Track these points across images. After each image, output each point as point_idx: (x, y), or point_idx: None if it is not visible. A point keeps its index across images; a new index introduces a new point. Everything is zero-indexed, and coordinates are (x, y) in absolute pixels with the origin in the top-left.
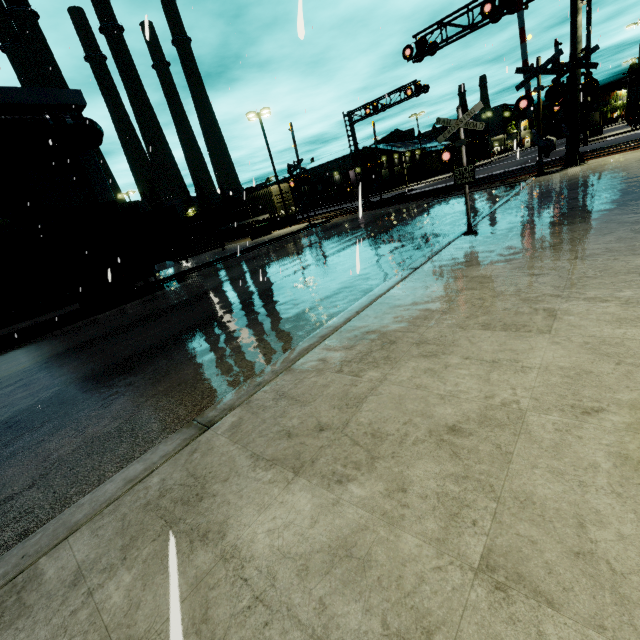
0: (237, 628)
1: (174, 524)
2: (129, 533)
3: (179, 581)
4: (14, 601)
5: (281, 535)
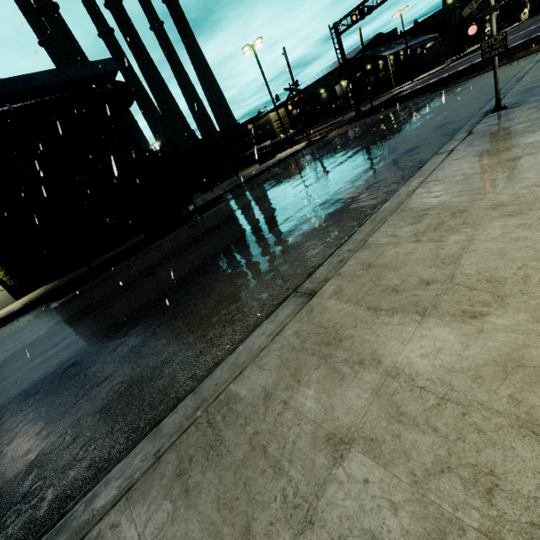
0: (436, 418)
1: (327, 358)
2: (291, 366)
3: (358, 392)
4: (227, 410)
5: (437, 357)
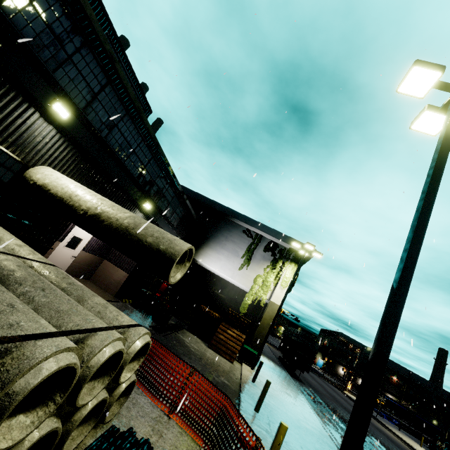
0: None
1: None
2: None
3: None
4: None
5: None
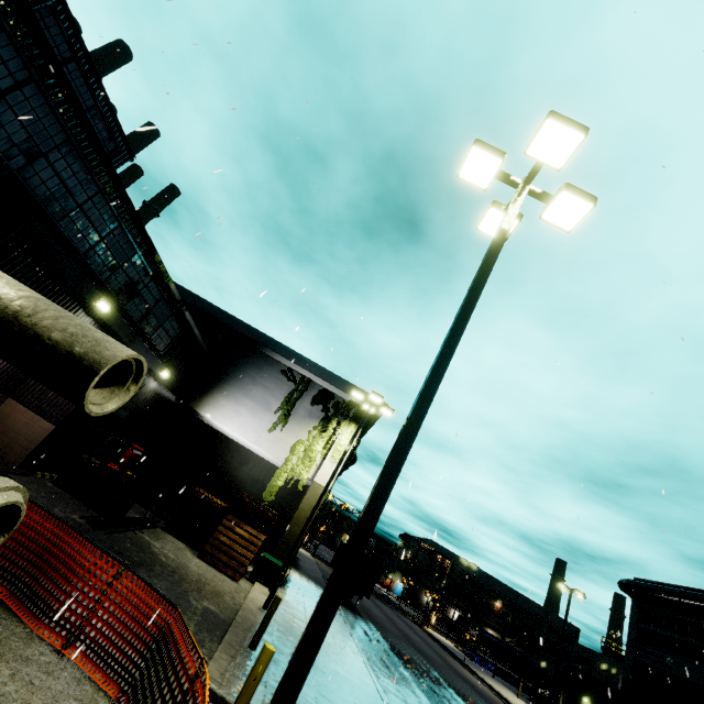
0: None
1: None
2: None
3: None
4: None
5: None
